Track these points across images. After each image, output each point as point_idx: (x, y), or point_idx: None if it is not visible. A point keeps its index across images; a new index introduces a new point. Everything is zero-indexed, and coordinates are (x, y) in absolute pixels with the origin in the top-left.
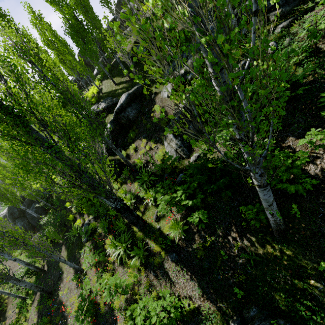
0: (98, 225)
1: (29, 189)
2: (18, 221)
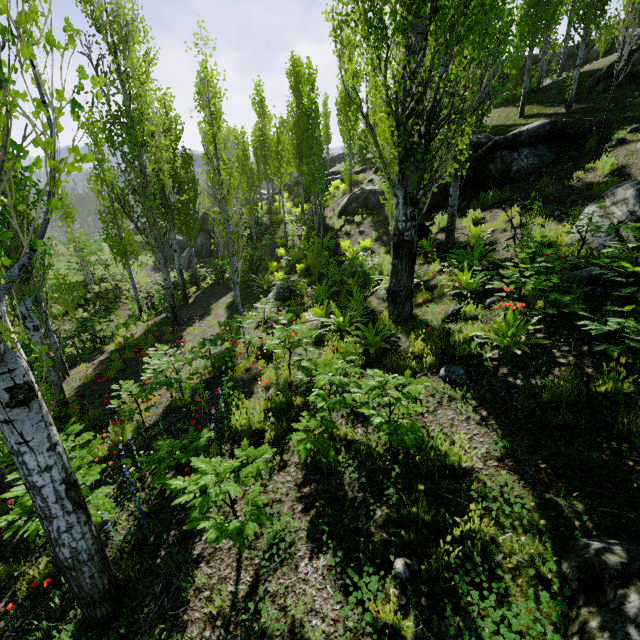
0: (307, 294)
1: (254, 195)
2: (202, 235)
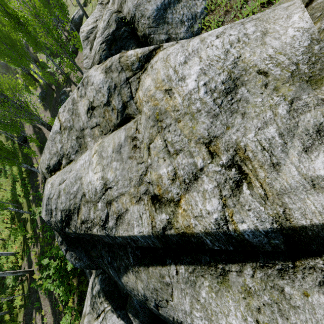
0: None
1: None
2: None
